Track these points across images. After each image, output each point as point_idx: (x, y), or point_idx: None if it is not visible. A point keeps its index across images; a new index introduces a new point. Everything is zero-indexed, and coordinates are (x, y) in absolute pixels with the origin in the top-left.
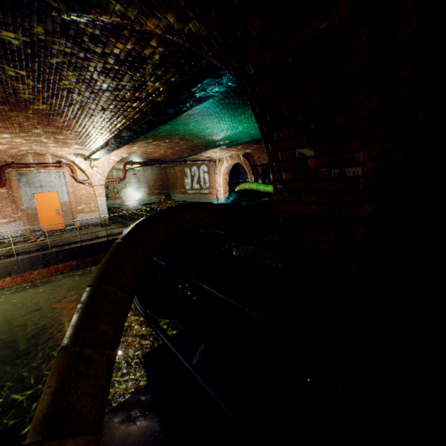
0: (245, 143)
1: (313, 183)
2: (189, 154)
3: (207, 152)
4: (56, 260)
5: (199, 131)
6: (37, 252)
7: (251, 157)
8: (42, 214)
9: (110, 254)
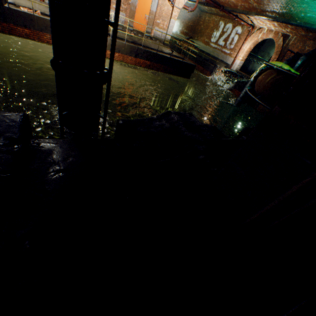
0: (314, 30)
1: None
2: (256, 14)
3: (272, 20)
4: (142, 56)
5: (298, 2)
6: (133, 44)
7: (288, 41)
8: (137, 14)
9: None
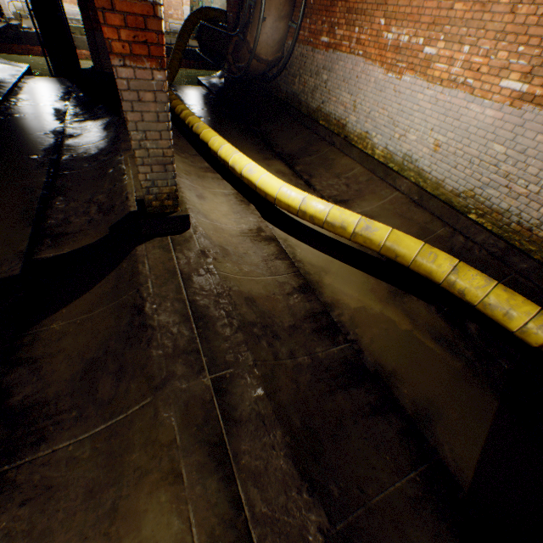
0: None
1: (229, 3)
2: None
3: None
4: None
5: None
6: None
7: None
8: None
9: (190, 15)
